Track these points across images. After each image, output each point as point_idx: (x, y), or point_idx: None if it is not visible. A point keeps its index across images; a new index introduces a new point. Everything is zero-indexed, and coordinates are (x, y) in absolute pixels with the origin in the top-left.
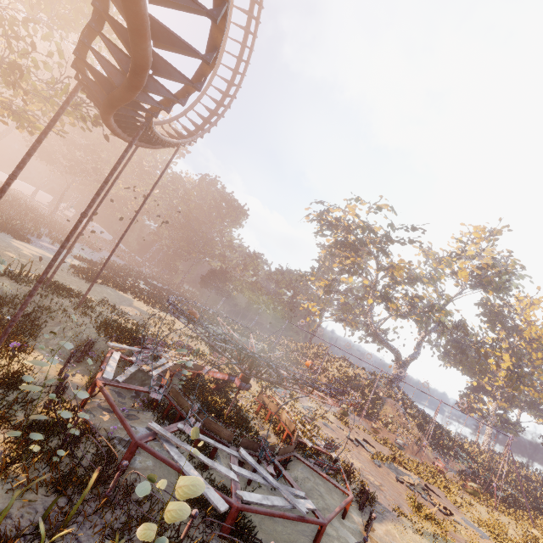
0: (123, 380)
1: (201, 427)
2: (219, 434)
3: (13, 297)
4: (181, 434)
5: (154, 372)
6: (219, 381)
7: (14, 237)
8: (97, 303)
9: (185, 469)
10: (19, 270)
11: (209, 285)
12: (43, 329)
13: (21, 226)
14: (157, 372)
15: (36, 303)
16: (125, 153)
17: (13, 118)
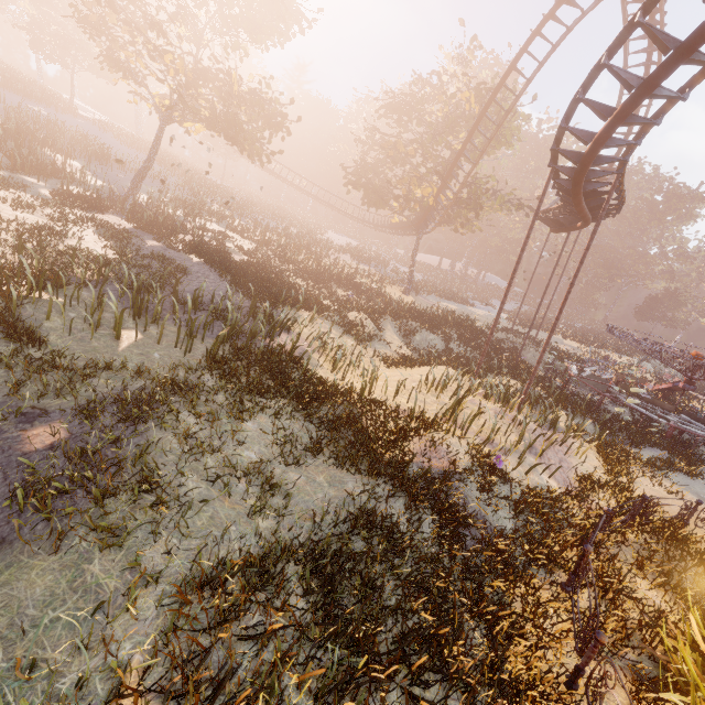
0: (584, 376)
1: (646, 402)
2: (661, 407)
3: (501, 339)
4: (631, 408)
5: (602, 377)
6: (664, 391)
7: (465, 305)
8: (541, 341)
9: (636, 407)
10: (489, 325)
11: (648, 316)
12: (522, 356)
13: (462, 296)
14: (605, 377)
15: (513, 342)
16: (564, 244)
17: (464, 228)
